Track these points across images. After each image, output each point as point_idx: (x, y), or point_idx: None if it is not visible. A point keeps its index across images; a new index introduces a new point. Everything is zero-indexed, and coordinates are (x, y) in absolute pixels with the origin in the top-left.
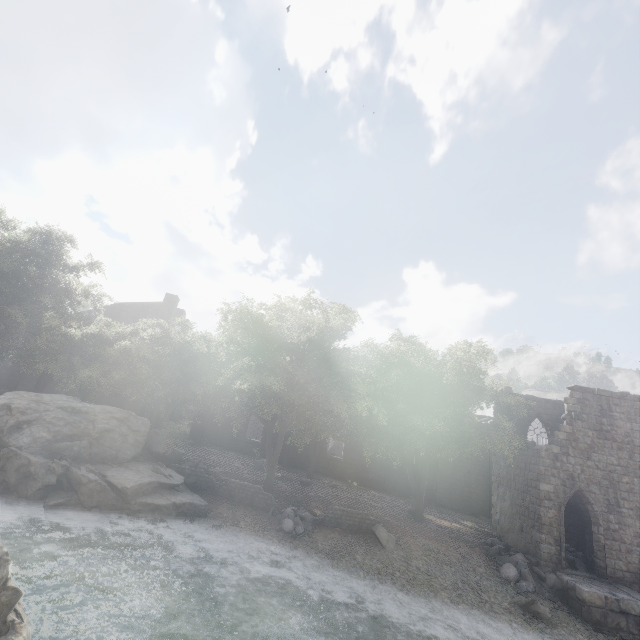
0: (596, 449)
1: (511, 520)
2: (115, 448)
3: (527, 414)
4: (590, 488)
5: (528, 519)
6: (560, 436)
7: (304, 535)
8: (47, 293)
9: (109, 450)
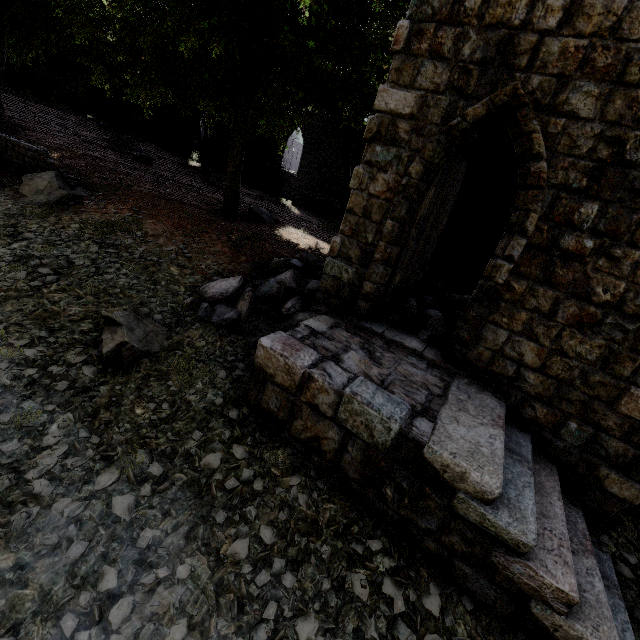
0: None
1: None
2: None
3: None
4: (562, 94)
5: None
6: None
7: None
8: None
9: None
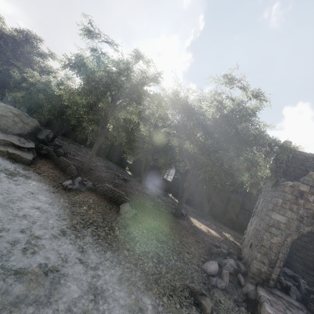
0: None
1: (249, 239)
2: (7, 126)
3: (304, 169)
4: None
5: (256, 240)
6: None
7: (72, 190)
8: (18, 60)
9: (3, 125)
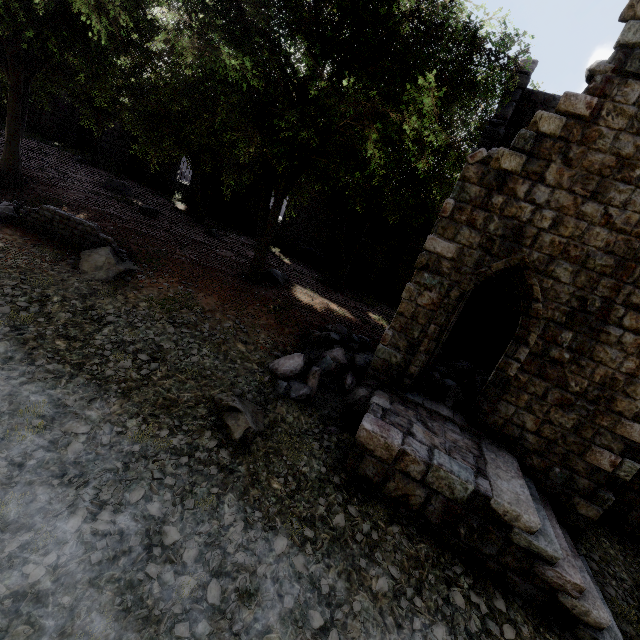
0: (638, 172)
1: None
2: None
3: None
4: (551, 267)
5: None
6: (544, 125)
7: None
8: None
9: None
